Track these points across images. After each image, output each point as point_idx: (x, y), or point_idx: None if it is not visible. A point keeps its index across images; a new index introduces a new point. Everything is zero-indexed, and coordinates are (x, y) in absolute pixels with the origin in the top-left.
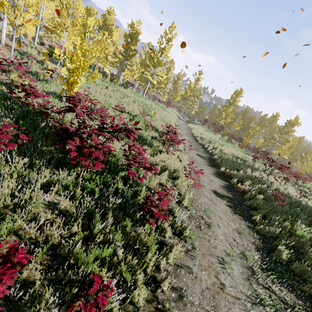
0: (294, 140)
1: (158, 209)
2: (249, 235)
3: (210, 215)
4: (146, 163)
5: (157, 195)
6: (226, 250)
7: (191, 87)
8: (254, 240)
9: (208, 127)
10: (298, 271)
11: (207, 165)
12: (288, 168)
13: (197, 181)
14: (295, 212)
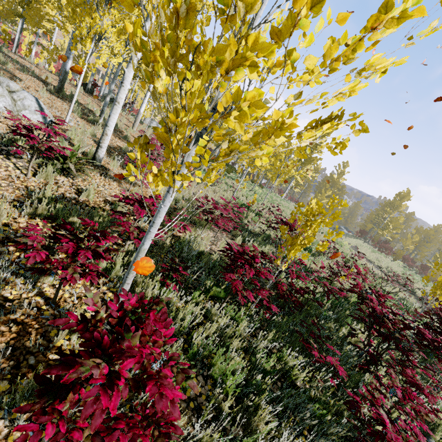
0: None
1: None
2: None
3: None
4: None
5: None
6: None
7: (336, 183)
8: None
9: (375, 245)
10: None
11: None
12: None
13: None
14: None
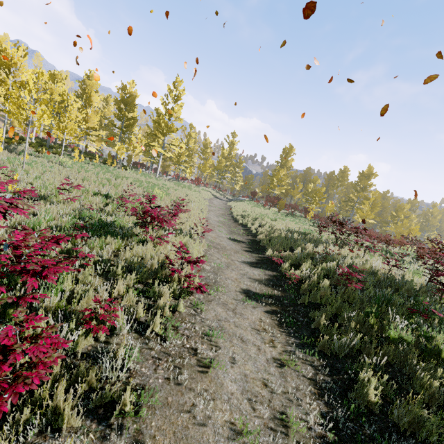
0: (375, 196)
1: (4, 368)
2: (303, 364)
3: (219, 340)
4: (50, 261)
5: (3, 331)
6: (235, 420)
7: (224, 154)
8: (313, 371)
9: (257, 201)
10: (407, 424)
11: (244, 252)
12: (366, 230)
13: (213, 279)
14: (382, 297)
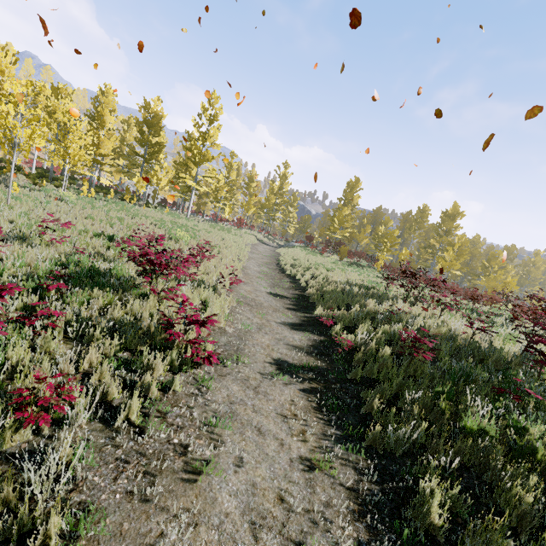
0: (461, 241)
1: None
2: (343, 466)
3: (224, 432)
4: None
5: None
6: None
7: (274, 188)
8: (356, 477)
9: (313, 247)
10: None
11: (286, 311)
12: (445, 283)
13: (235, 346)
14: (459, 371)
